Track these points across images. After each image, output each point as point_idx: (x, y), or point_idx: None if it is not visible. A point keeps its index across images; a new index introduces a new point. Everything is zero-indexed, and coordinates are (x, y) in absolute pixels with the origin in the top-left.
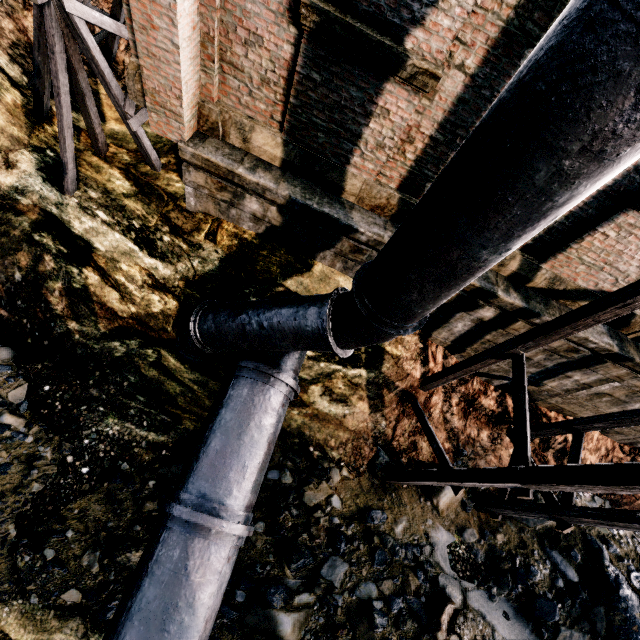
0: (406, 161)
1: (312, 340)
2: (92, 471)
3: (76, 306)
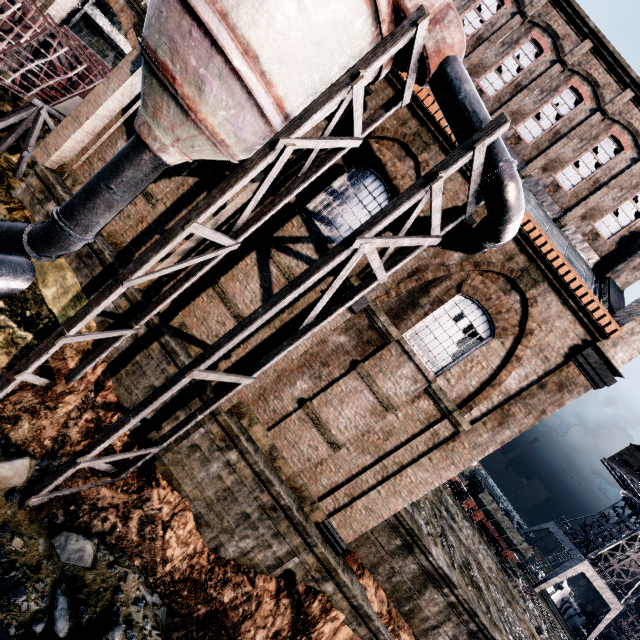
0: (138, 231)
1: (16, 231)
2: None
3: None
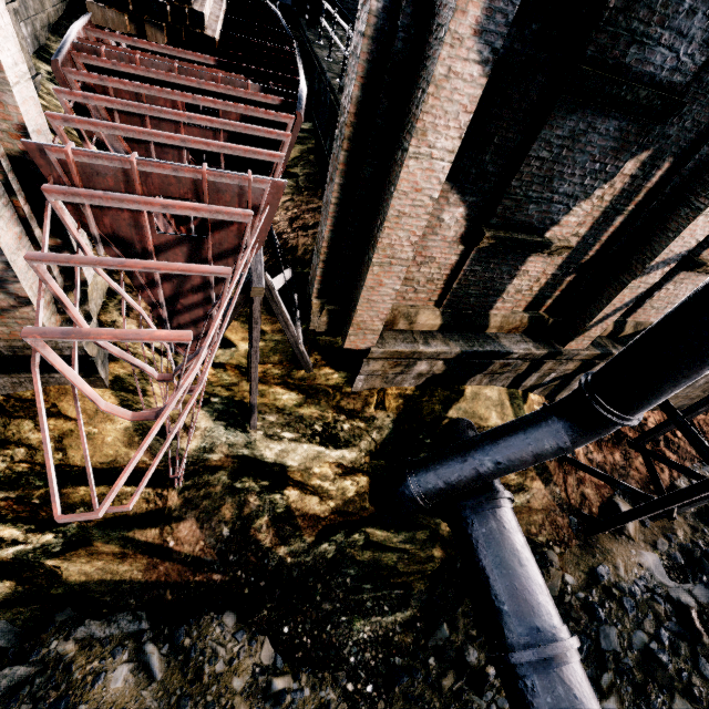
0: (532, 292)
1: (551, 454)
2: (376, 685)
3: (281, 530)
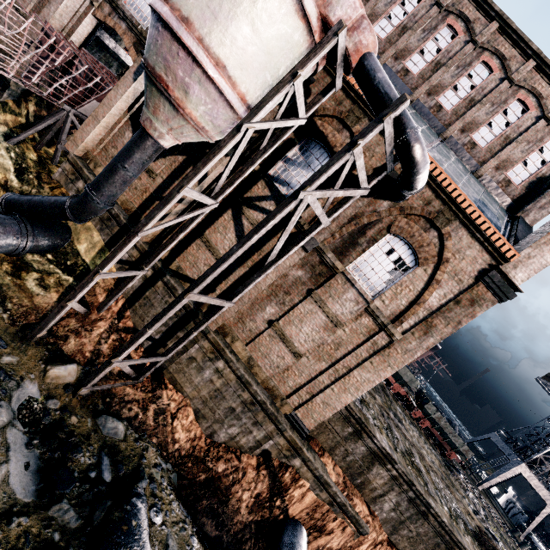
0: (143, 199)
1: (60, 203)
2: None
3: None
